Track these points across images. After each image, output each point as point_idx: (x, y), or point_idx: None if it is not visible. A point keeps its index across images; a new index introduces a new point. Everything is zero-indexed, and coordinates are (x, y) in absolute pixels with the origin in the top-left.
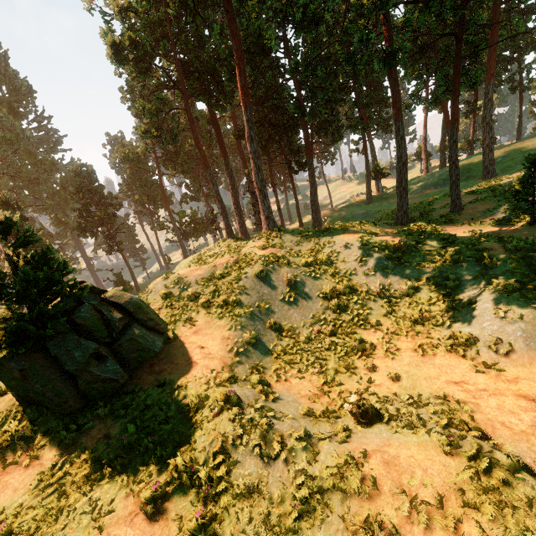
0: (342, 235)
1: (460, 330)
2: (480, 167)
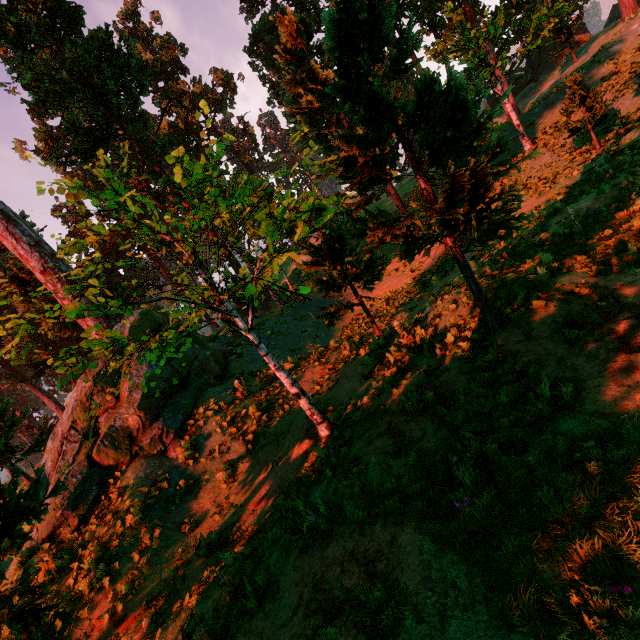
0: None
1: None
2: None
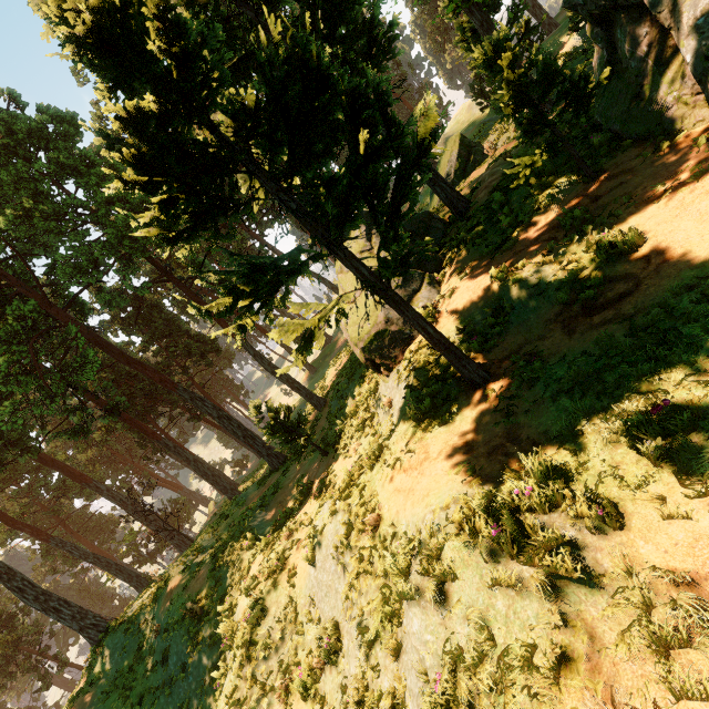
0: (161, 604)
1: None
2: None
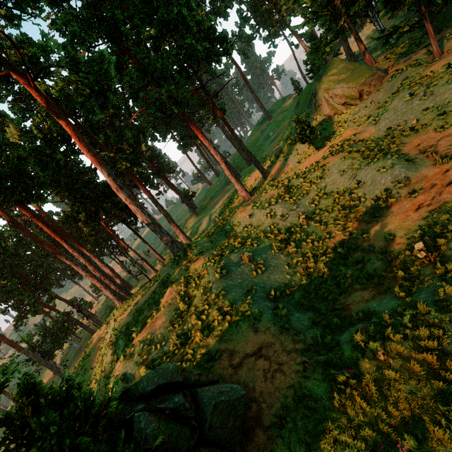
0: (238, 215)
1: (375, 195)
2: (241, 162)
